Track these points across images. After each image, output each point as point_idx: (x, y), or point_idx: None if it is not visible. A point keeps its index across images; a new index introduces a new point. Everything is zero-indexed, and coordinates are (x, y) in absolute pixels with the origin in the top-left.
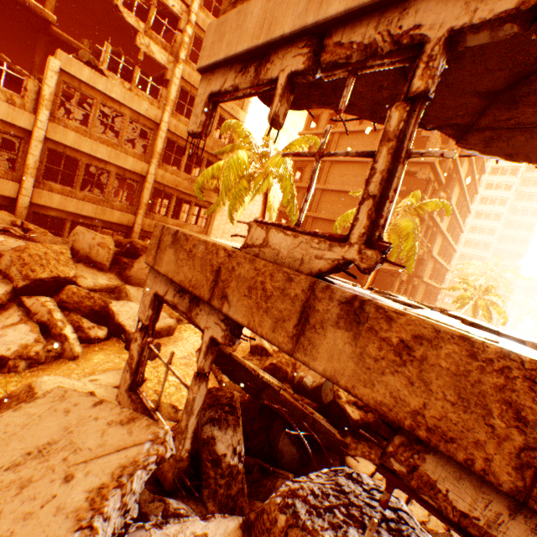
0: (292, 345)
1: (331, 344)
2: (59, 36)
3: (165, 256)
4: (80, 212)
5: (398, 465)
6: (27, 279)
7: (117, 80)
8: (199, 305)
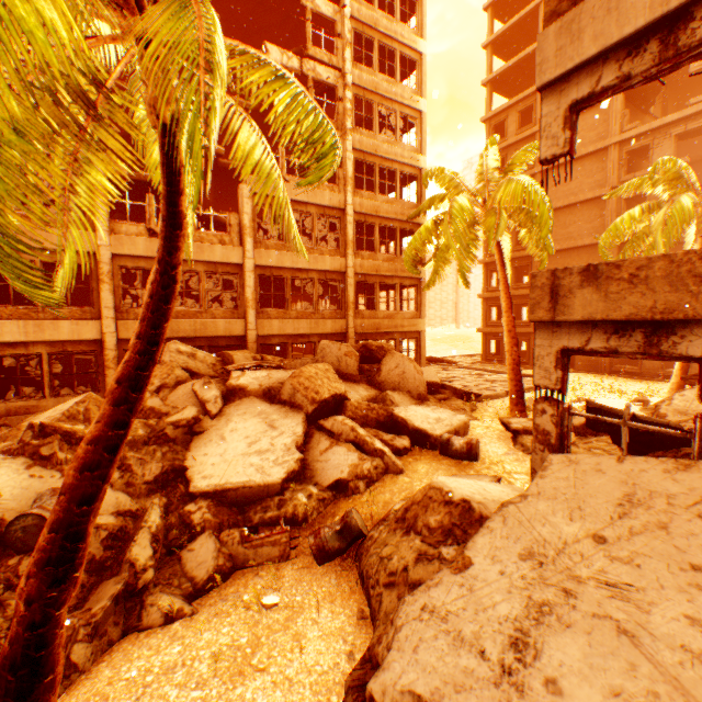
0: None
1: None
2: (226, 166)
3: (574, 300)
4: (297, 332)
5: None
6: (313, 403)
7: (297, 182)
8: (673, 333)
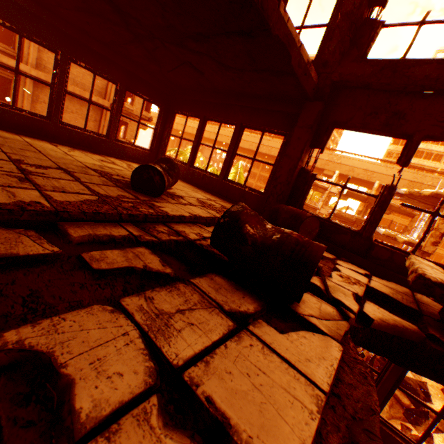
0: None
1: None
2: None
3: None
4: None
5: None
6: None
7: None
8: None
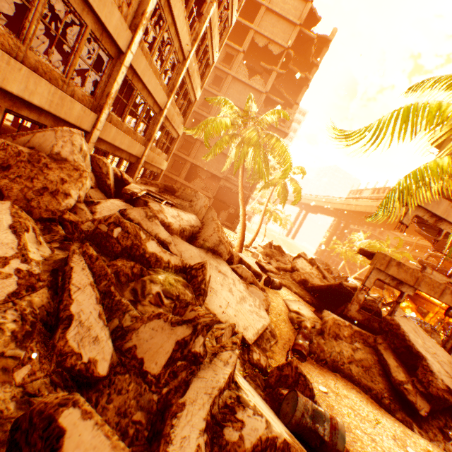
0: (437, 297)
1: (446, 297)
2: None
3: (390, 268)
4: (120, 146)
5: (449, 313)
6: (229, 254)
7: (183, 6)
8: (402, 285)
